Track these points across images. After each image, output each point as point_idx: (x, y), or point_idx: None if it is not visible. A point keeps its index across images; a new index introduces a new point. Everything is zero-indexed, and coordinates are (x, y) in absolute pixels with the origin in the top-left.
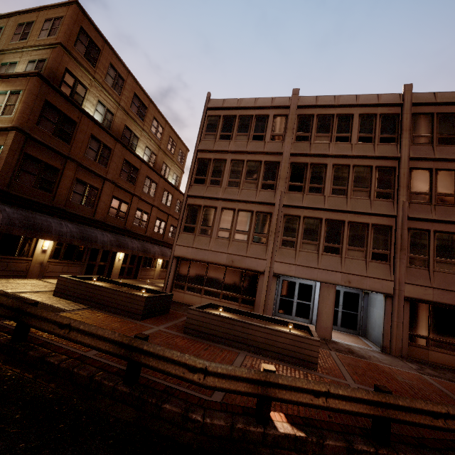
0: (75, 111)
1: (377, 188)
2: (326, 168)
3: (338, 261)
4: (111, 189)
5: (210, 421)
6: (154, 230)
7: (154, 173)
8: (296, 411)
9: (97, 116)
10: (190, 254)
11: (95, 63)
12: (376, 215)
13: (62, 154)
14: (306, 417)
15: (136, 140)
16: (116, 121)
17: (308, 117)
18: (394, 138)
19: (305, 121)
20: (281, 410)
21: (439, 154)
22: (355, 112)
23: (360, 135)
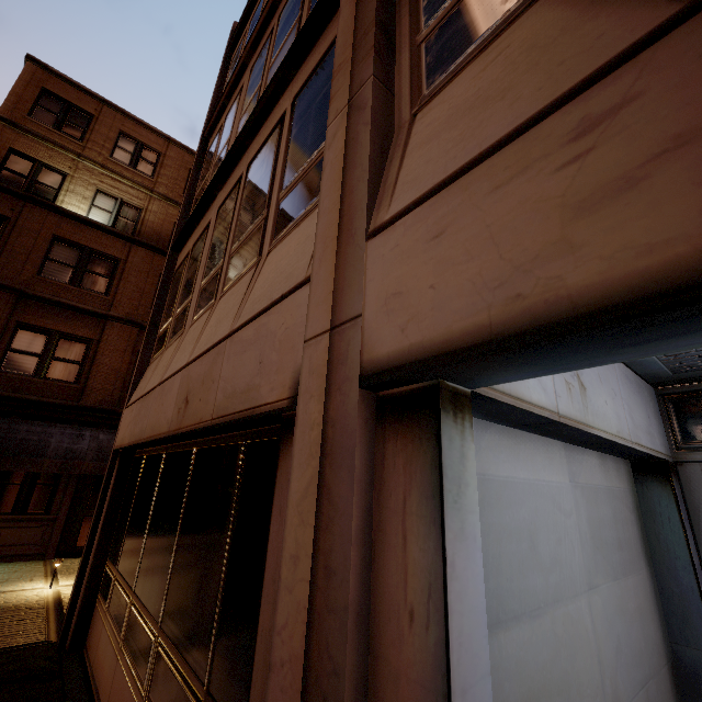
0: (5, 200)
1: None
2: None
3: None
4: (131, 337)
5: None
6: None
7: None
8: None
9: (99, 215)
10: (130, 429)
11: (83, 136)
12: None
13: None
14: None
15: None
16: (149, 219)
17: None
18: None
19: None
20: None
21: None
22: None
23: None
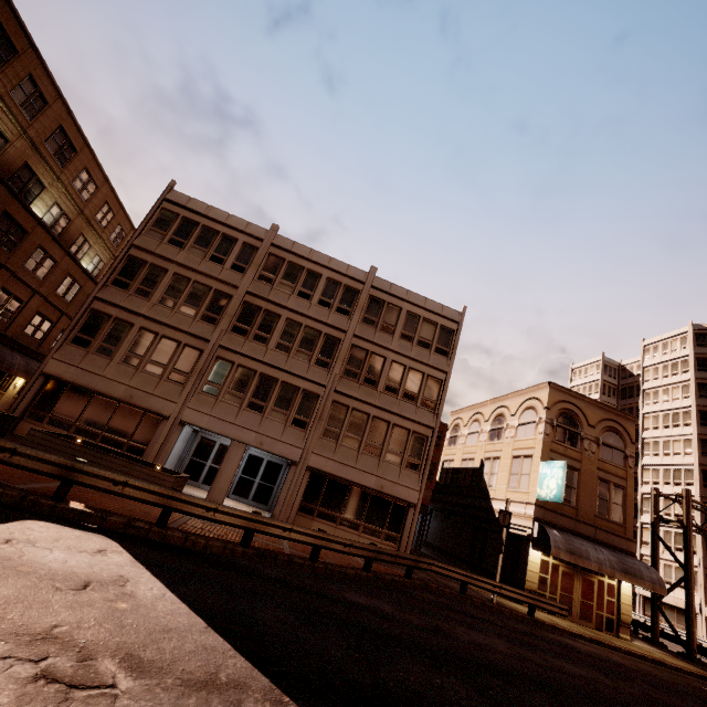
0: None
1: (319, 355)
2: (279, 319)
3: (258, 420)
4: None
5: (3, 490)
6: (26, 330)
7: (57, 246)
8: (101, 507)
9: None
10: (71, 376)
11: (1, 65)
12: (310, 381)
13: None
14: (107, 510)
15: (39, 188)
16: (10, 151)
17: (279, 260)
18: (349, 312)
19: (274, 263)
20: (86, 504)
21: (378, 339)
22: (324, 273)
23: (321, 297)
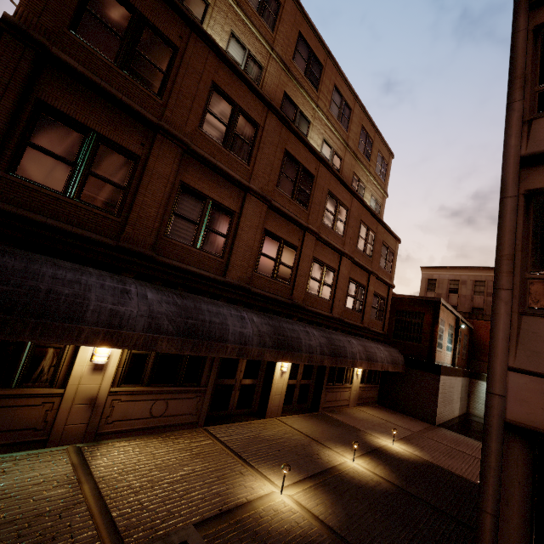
0: (174, 22)
1: None
2: None
3: None
4: (261, 214)
5: None
6: (346, 305)
7: (342, 188)
8: None
9: None
10: None
11: None
12: None
13: (142, 117)
14: None
15: (304, 125)
16: (267, 82)
17: None
18: None
19: None
20: None
21: None
22: None
23: None
